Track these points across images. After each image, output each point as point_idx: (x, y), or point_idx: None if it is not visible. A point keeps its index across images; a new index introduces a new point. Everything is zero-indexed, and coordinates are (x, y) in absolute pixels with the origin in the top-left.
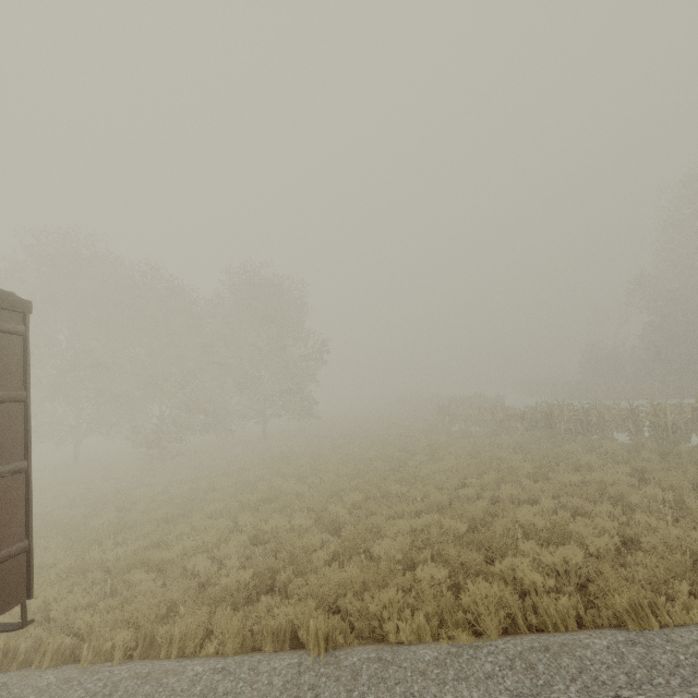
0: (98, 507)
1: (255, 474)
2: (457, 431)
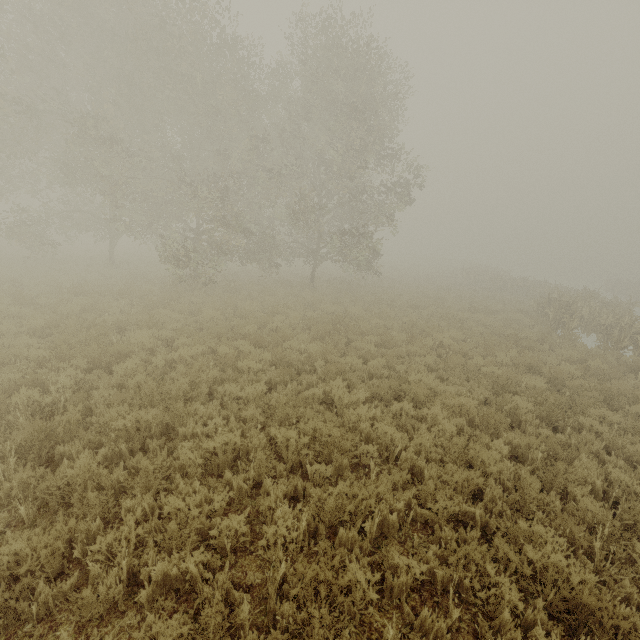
0: (64, 353)
1: (300, 348)
2: (598, 349)
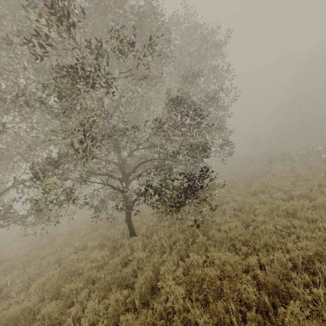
0: None
1: None
2: None
